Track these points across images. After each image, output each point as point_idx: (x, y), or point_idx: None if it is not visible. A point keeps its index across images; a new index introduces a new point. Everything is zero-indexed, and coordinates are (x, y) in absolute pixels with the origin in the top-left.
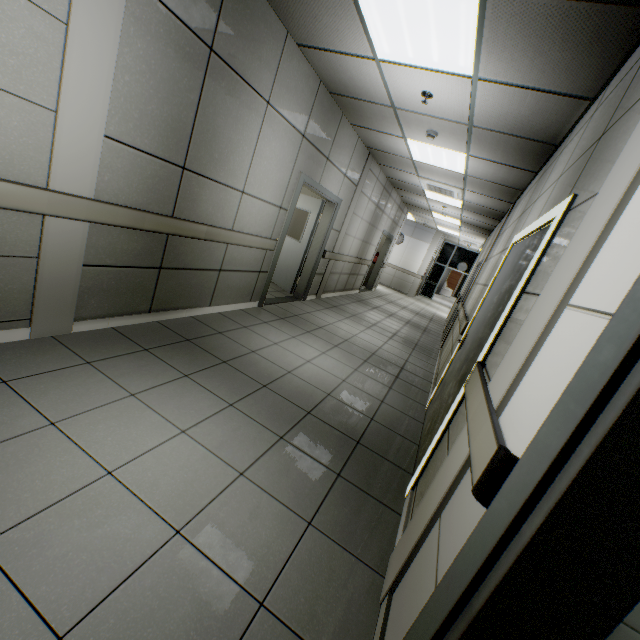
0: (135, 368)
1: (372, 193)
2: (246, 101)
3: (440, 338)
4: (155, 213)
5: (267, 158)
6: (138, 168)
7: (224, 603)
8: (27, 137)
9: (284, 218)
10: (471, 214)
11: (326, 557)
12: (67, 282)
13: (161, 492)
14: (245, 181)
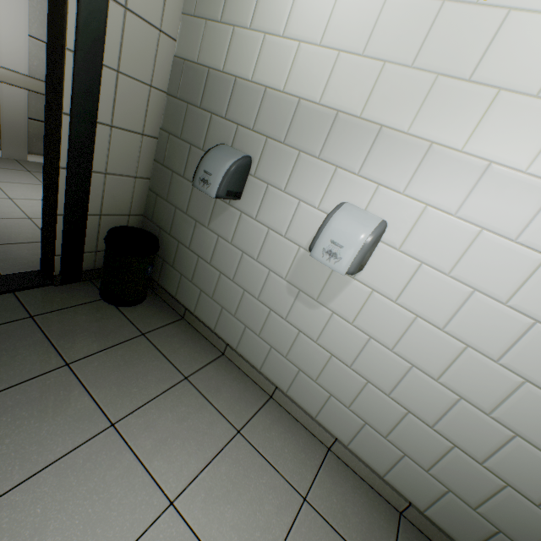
0: None
1: None
2: None
3: None
4: None
5: None
6: None
7: (35, 236)
8: None
9: None
10: None
11: None
12: (20, 127)
13: (32, 209)
14: None
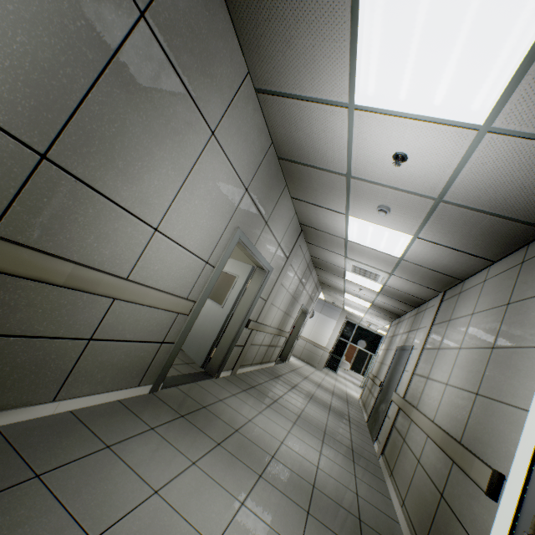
0: None
1: (298, 268)
2: (184, 115)
3: (368, 432)
4: None
5: (200, 197)
6: None
7: None
8: None
9: (209, 275)
10: (386, 298)
11: None
12: None
13: None
14: (163, 215)
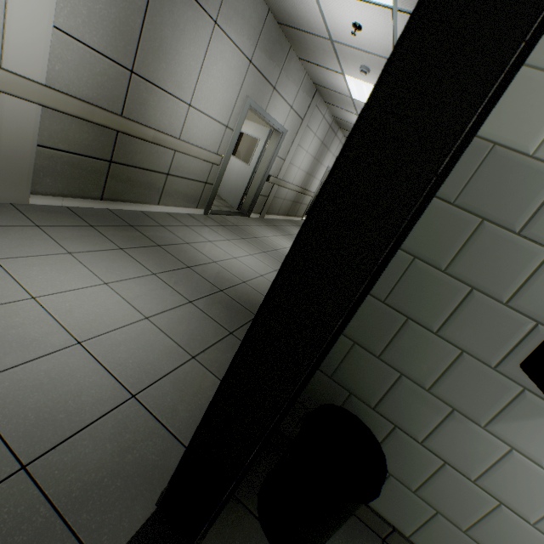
0: (78, 236)
1: (318, 129)
2: (193, 17)
3: None
4: (104, 109)
5: (214, 77)
6: (88, 64)
7: (103, 390)
8: None
9: (230, 137)
10: None
11: (199, 379)
12: (23, 157)
13: (73, 317)
14: (192, 95)
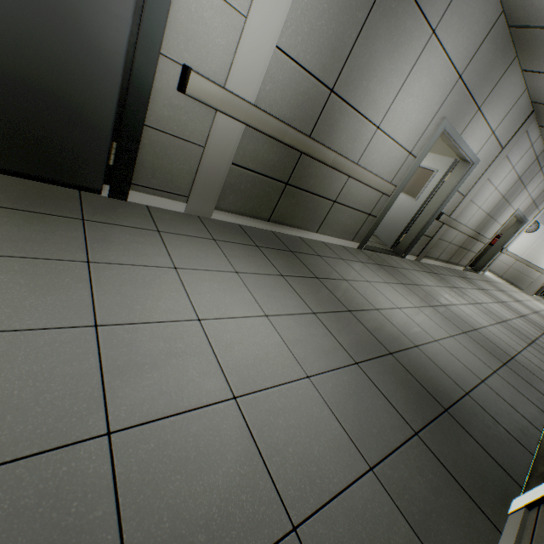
0: (245, 255)
1: (518, 161)
2: (410, 27)
3: None
4: (296, 129)
5: (413, 95)
6: (294, 83)
7: (255, 498)
8: (221, 39)
9: (410, 165)
10: None
11: (384, 523)
12: (218, 174)
13: (232, 355)
14: (383, 116)
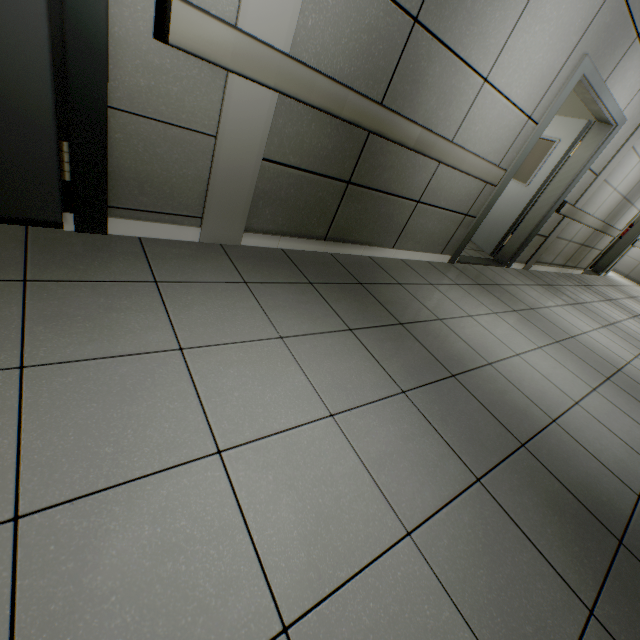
0: (292, 303)
1: None
2: None
3: None
4: (360, 93)
5: (542, 19)
6: (353, 10)
7: None
8: None
9: (527, 137)
10: None
11: None
12: (242, 178)
13: (278, 520)
14: (494, 60)
